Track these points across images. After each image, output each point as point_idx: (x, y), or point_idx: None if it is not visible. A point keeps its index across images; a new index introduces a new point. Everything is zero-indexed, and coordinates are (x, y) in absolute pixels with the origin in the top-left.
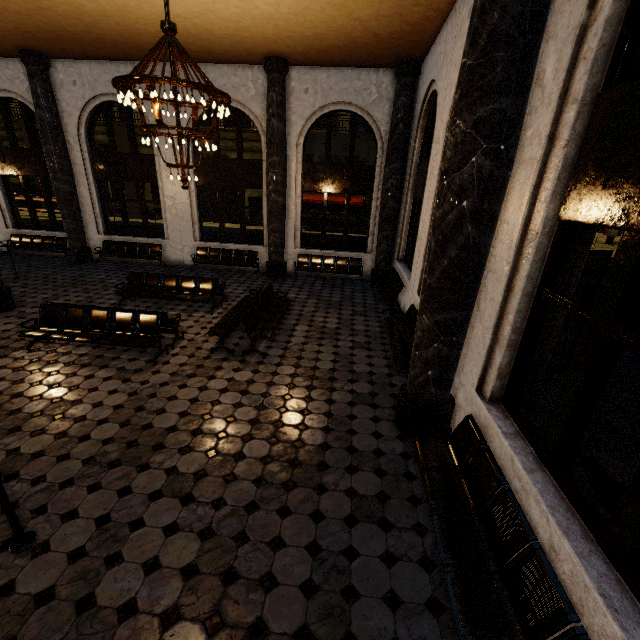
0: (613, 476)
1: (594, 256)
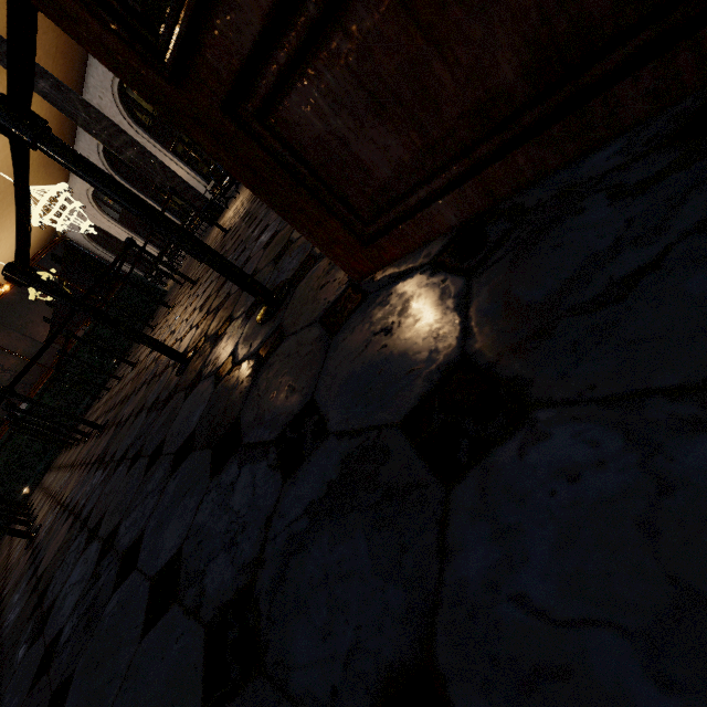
0: None
1: None
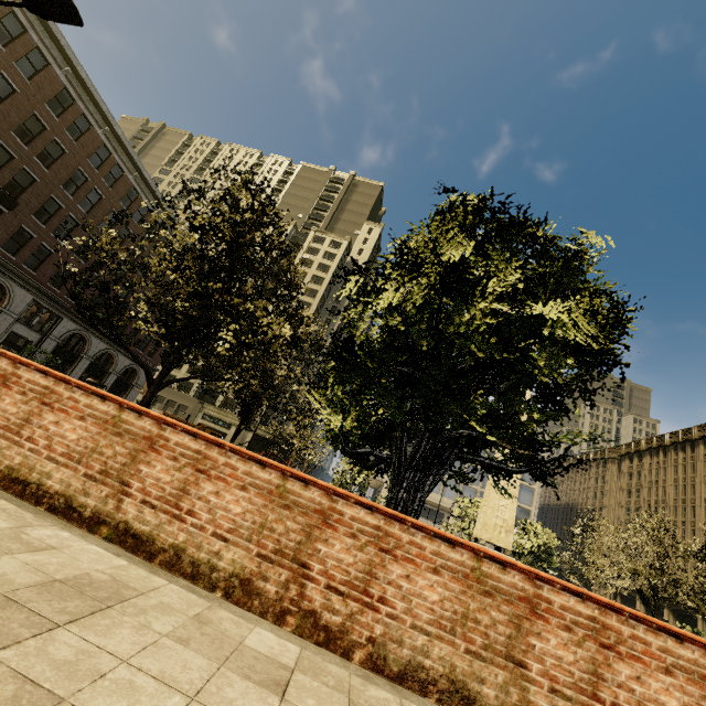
0: None
1: None
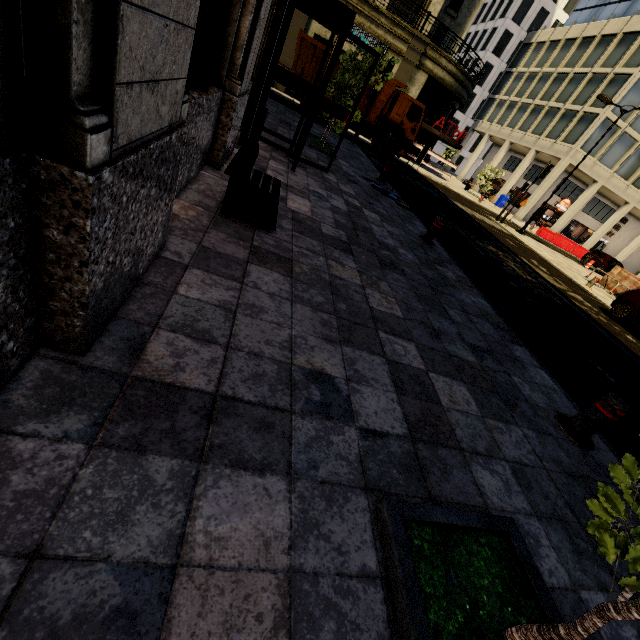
0: (294, 202)
1: (446, 187)
